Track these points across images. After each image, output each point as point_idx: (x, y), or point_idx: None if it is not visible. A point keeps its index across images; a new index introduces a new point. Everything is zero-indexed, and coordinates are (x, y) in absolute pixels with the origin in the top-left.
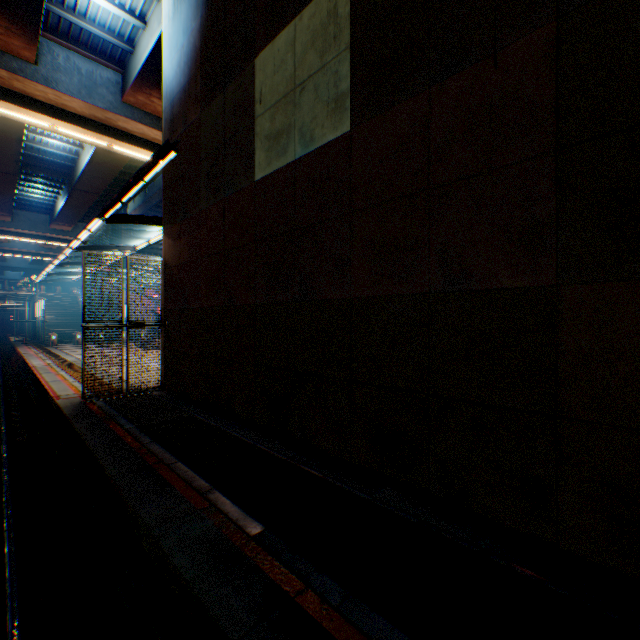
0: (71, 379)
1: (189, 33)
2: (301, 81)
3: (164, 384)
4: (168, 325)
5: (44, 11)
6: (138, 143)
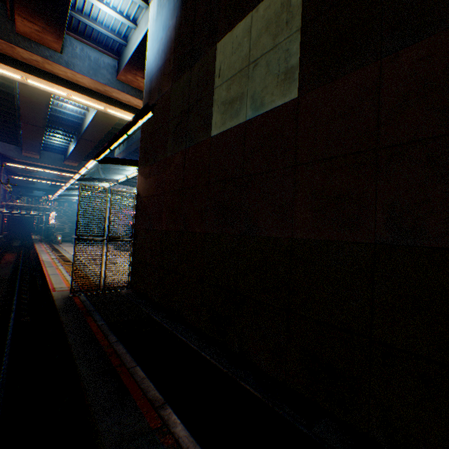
0: (65, 273)
1: (167, 29)
2: (254, 59)
3: (130, 284)
4: (136, 240)
5: (68, 16)
6: (125, 108)
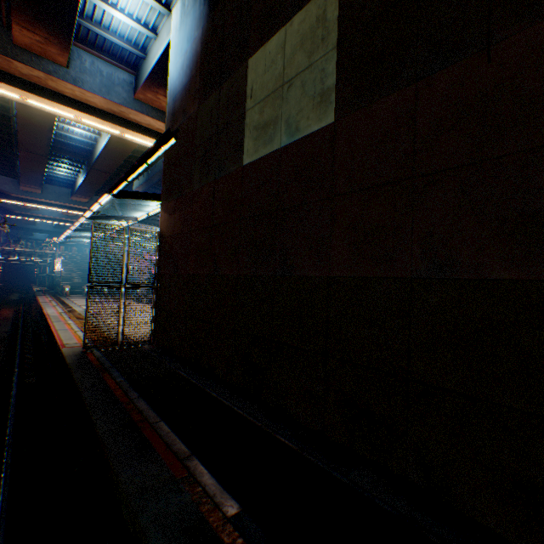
0: (76, 328)
1: (192, 41)
2: (289, 78)
3: (153, 338)
4: (160, 287)
5: (76, 24)
6: (145, 132)
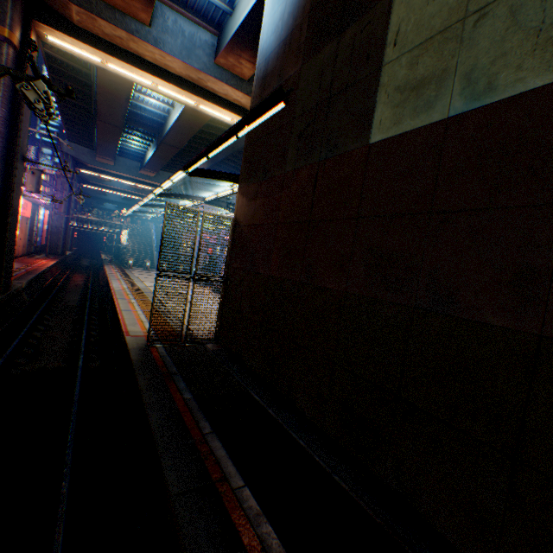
0: (139, 311)
1: None
2: (480, 5)
3: (217, 336)
4: (229, 282)
5: None
6: (220, 103)
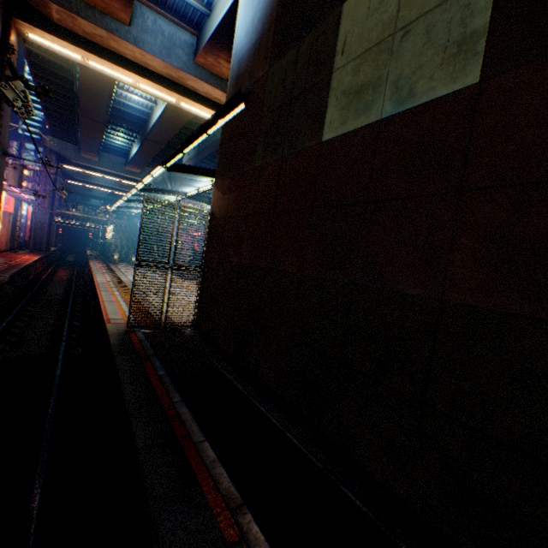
0: (122, 301)
1: None
2: (405, 23)
3: (195, 324)
4: (206, 271)
5: None
6: (201, 101)
